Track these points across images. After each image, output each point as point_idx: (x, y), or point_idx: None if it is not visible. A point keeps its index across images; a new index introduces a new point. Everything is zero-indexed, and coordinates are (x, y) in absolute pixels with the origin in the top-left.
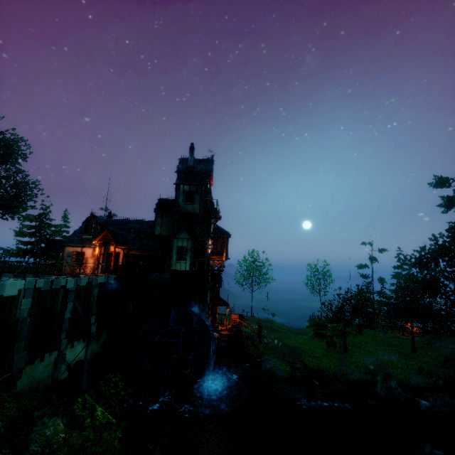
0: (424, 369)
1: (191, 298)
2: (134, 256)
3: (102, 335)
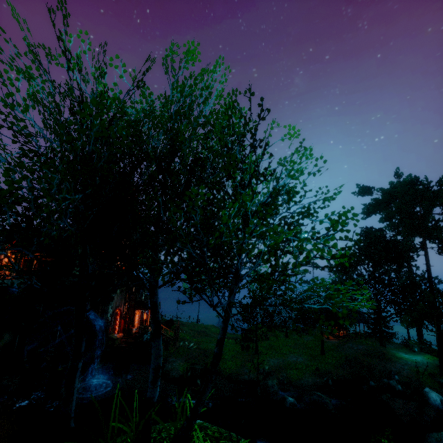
0: (321, 369)
1: (87, 300)
2: (46, 262)
3: (3, 336)
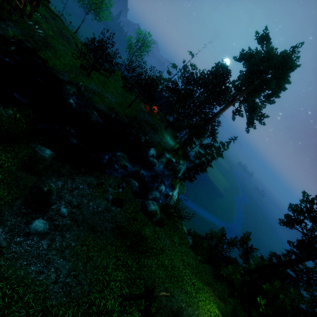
0: (115, 109)
1: None
2: None
3: None
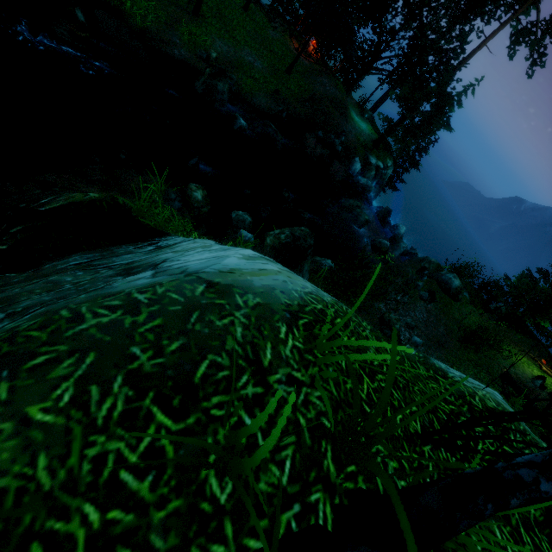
0: (280, 94)
1: None
2: None
3: None
